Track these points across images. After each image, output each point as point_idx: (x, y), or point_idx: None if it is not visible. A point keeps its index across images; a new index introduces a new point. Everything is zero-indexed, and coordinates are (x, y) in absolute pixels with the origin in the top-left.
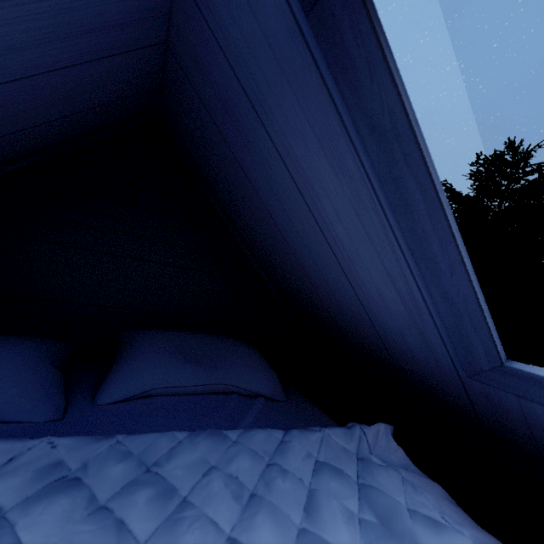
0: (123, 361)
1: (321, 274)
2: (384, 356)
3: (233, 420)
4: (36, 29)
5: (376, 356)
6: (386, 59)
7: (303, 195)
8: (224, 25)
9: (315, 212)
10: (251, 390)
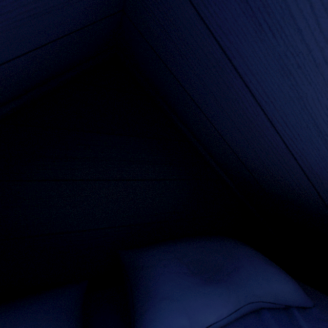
0: (146, 303)
1: None
2: None
3: None
4: None
5: None
6: None
7: None
8: None
9: None
10: (280, 303)
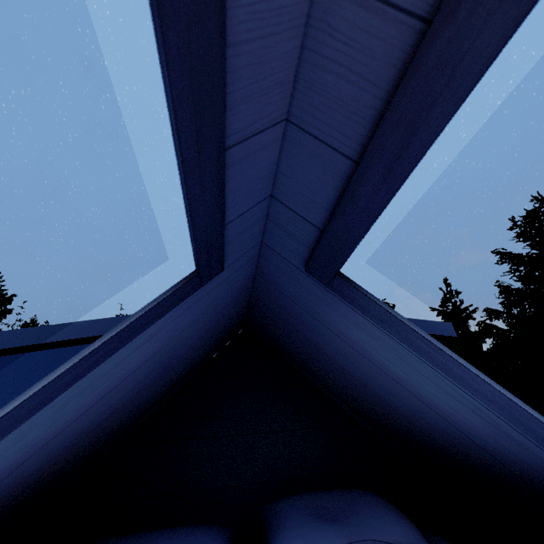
0: (275, 532)
1: (402, 403)
2: (501, 468)
3: None
4: (202, 324)
5: (495, 471)
6: (370, 298)
7: (360, 352)
8: (285, 288)
9: (373, 361)
10: (391, 542)
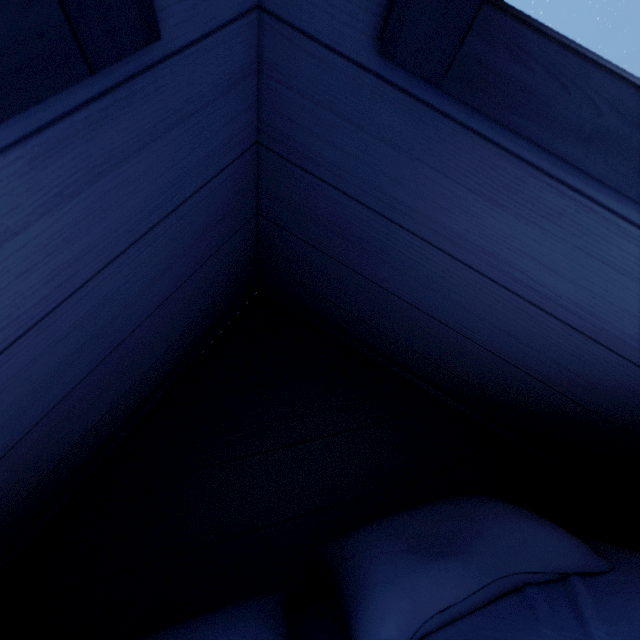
0: (358, 593)
1: (544, 355)
2: None
3: (575, 638)
4: (163, 259)
5: None
6: (582, 55)
7: (481, 272)
8: (324, 159)
9: (509, 282)
10: (549, 570)
